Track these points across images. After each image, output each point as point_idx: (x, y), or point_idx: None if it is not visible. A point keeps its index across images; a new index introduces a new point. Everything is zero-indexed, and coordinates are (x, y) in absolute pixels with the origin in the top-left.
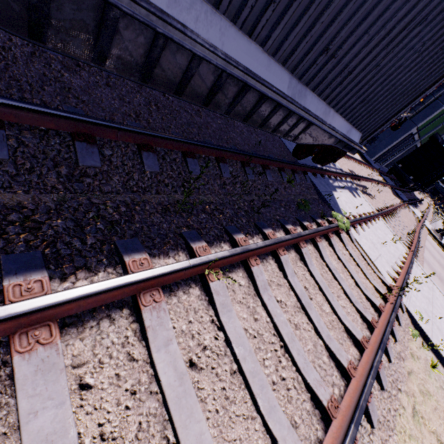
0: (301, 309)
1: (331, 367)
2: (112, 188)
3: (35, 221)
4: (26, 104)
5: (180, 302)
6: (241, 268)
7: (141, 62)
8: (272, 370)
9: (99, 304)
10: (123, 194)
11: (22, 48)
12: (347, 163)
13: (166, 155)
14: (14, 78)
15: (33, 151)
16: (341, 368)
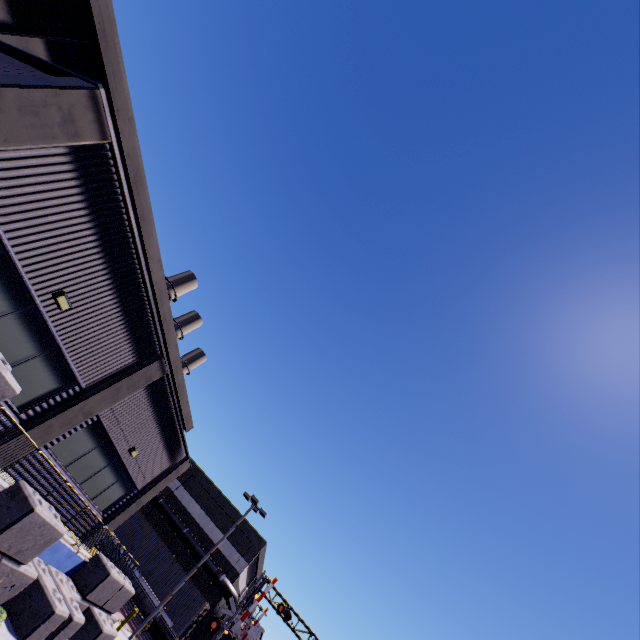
0: None
1: None
2: None
3: None
4: None
5: None
6: None
7: None
8: None
9: None
10: None
11: None
12: None
13: None
14: None
15: None
16: None
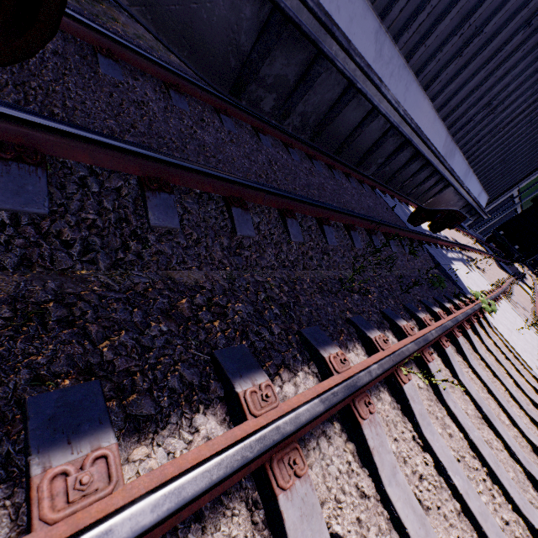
0: (482, 419)
1: None
2: (268, 262)
3: (217, 305)
4: (195, 165)
5: (377, 412)
6: (413, 364)
7: (319, 119)
8: (491, 509)
9: (325, 418)
10: (278, 270)
11: (157, 102)
12: (447, 229)
13: (304, 222)
14: (161, 135)
15: (196, 219)
16: None
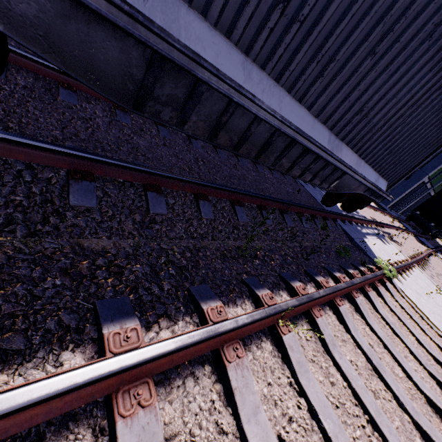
0: (373, 371)
1: None
2: (177, 234)
3: (117, 266)
4: (114, 160)
5: (255, 359)
6: (304, 319)
7: (212, 124)
8: None
9: (188, 359)
10: (185, 240)
11: (103, 118)
12: (367, 210)
13: (217, 203)
14: (99, 141)
15: (114, 200)
16: None
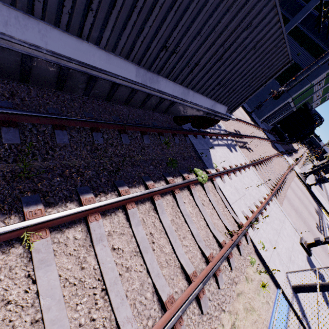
0: (139, 252)
1: (153, 301)
2: None
3: None
4: None
5: None
6: (83, 223)
7: None
8: (84, 313)
9: None
10: None
11: None
12: (235, 124)
13: (33, 128)
14: None
15: None
16: (161, 302)
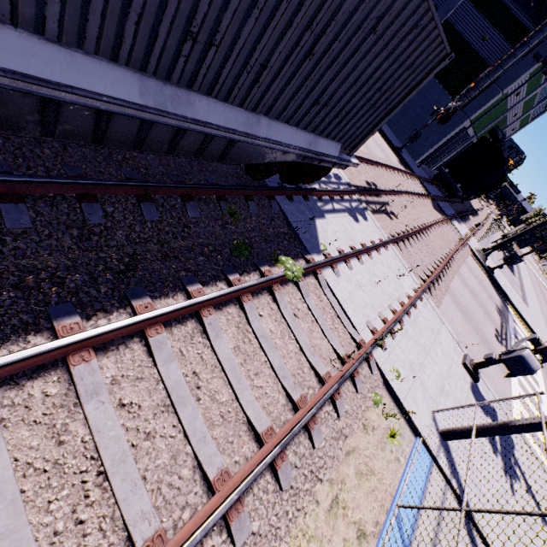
0: (171, 406)
1: (194, 481)
2: None
3: None
4: None
5: None
6: (61, 367)
7: None
8: (64, 513)
9: None
10: None
11: None
12: (369, 172)
13: None
14: None
15: None
16: (208, 481)
